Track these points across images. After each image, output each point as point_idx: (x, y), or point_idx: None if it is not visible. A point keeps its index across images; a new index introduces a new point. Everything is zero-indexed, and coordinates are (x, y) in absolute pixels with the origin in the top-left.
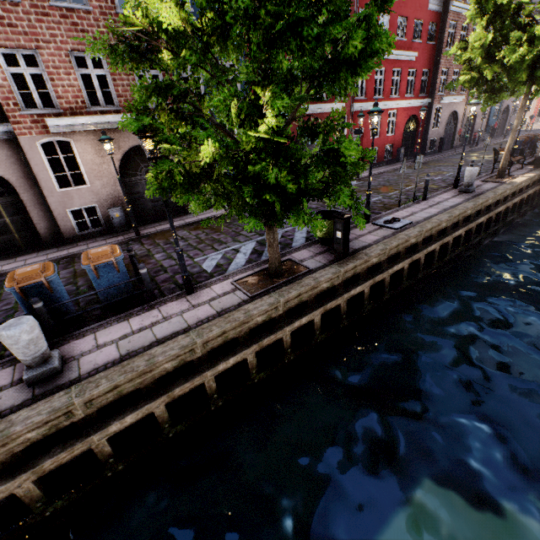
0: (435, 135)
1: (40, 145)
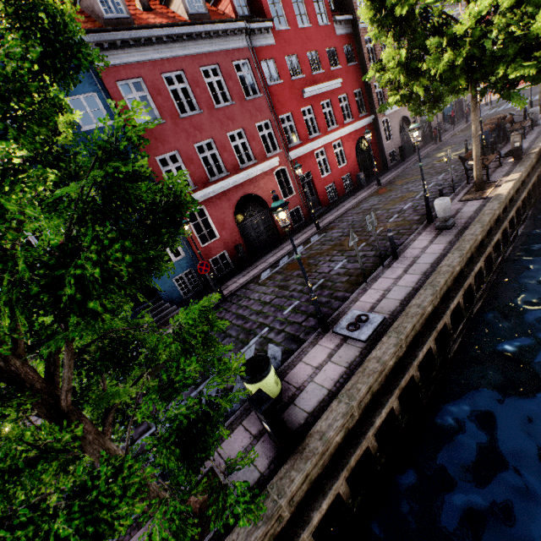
0: (392, 146)
1: None
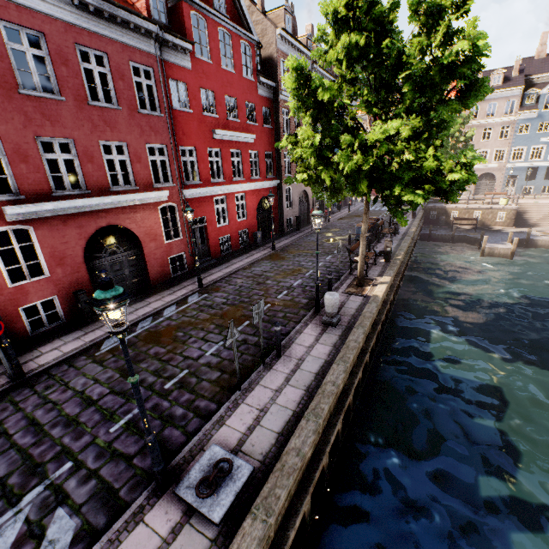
0: (291, 214)
1: None
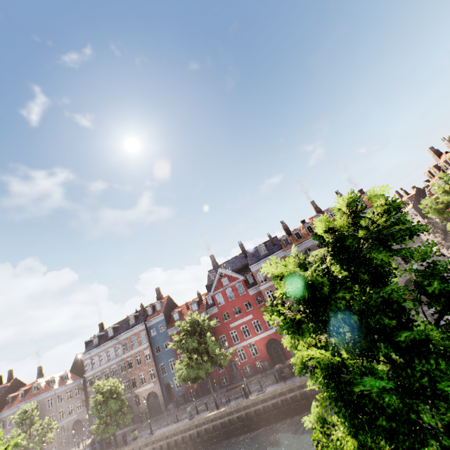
0: None
1: (134, 396)
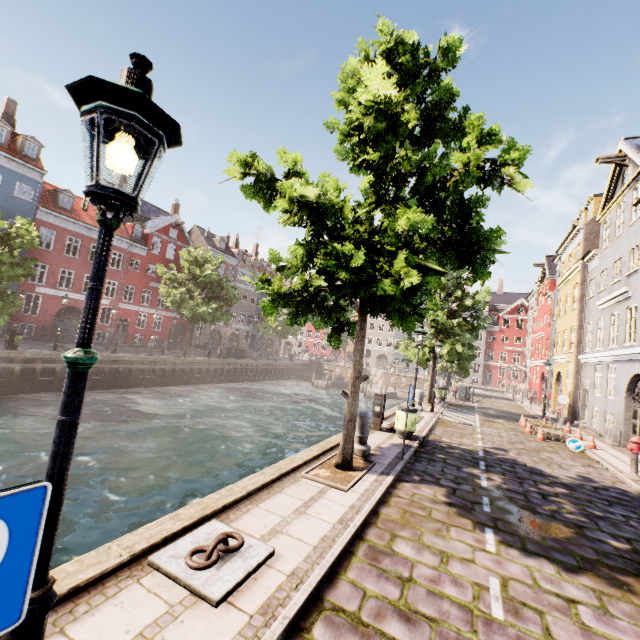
0: (200, 340)
1: None
